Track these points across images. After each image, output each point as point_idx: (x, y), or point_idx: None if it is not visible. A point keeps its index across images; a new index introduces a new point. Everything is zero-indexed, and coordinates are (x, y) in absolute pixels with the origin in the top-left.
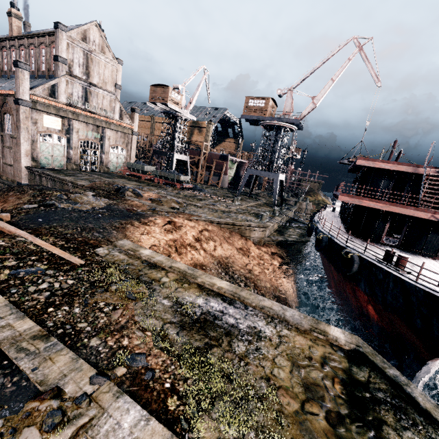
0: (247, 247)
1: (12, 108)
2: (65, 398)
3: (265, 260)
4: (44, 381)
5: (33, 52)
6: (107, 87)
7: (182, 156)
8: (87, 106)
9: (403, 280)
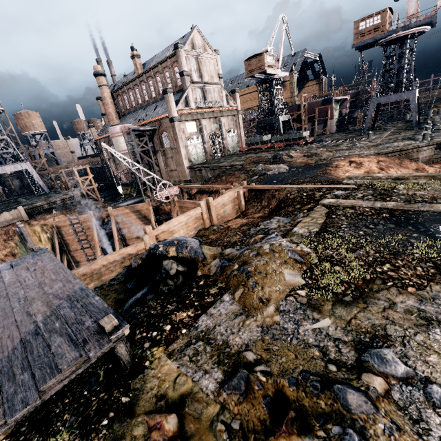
0: (421, 167)
1: (168, 127)
2: None
3: None
4: None
5: (158, 78)
6: (214, 80)
7: (285, 116)
8: (206, 104)
9: None
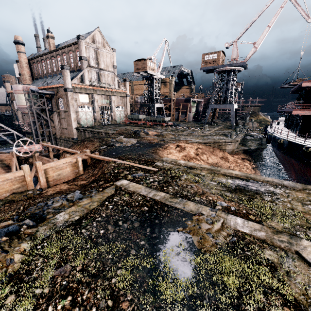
0: (225, 156)
1: (63, 94)
2: (206, 215)
3: (239, 163)
4: (191, 210)
5: (65, 57)
6: (109, 69)
7: (159, 104)
8: (100, 84)
9: None
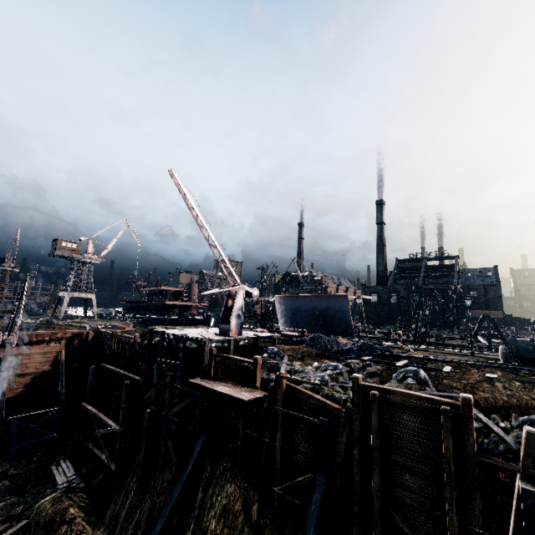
0: None
1: None
2: None
3: None
4: None
5: None
6: None
7: None
8: None
9: (198, 318)
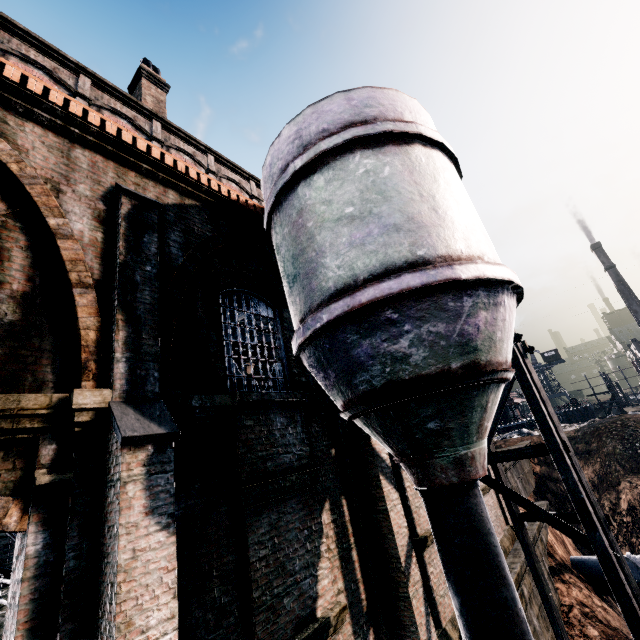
0: None
1: None
2: None
3: None
4: None
5: None
6: None
7: None
8: None
9: (577, 408)
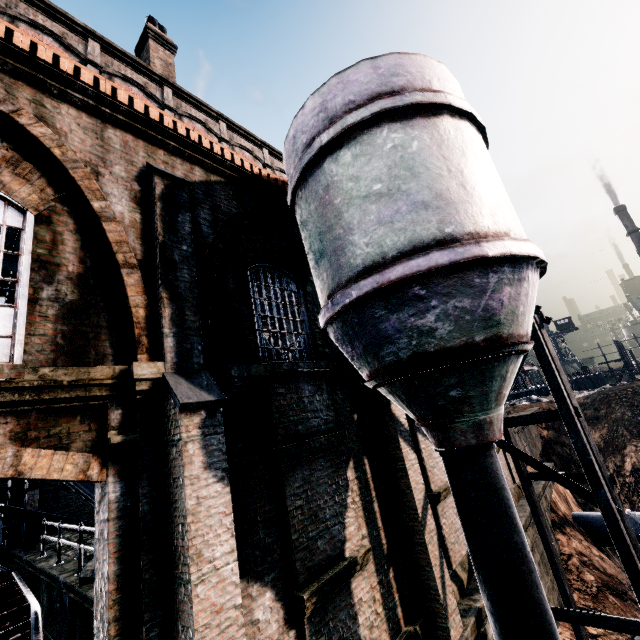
0: None
1: None
2: None
3: None
4: None
5: None
6: None
7: None
8: None
9: (588, 376)
